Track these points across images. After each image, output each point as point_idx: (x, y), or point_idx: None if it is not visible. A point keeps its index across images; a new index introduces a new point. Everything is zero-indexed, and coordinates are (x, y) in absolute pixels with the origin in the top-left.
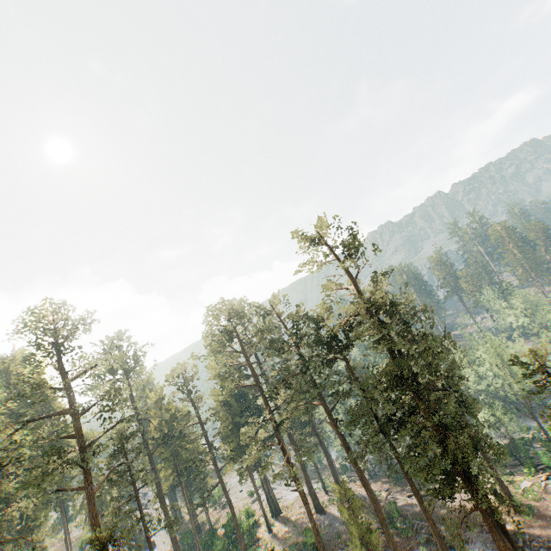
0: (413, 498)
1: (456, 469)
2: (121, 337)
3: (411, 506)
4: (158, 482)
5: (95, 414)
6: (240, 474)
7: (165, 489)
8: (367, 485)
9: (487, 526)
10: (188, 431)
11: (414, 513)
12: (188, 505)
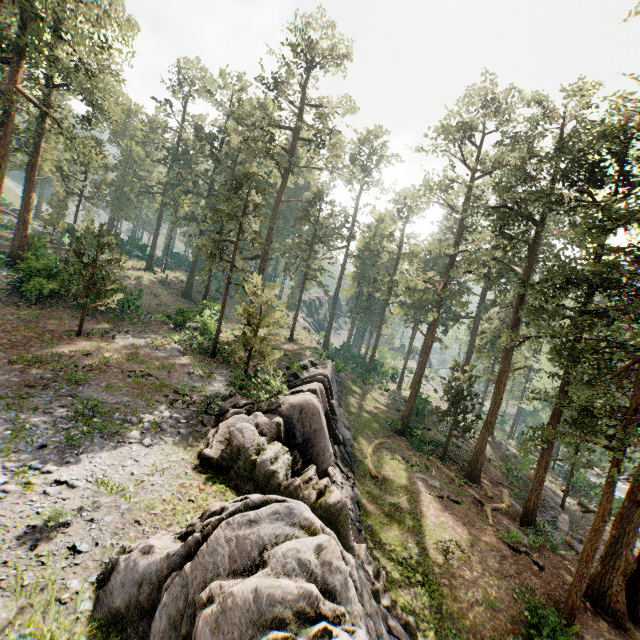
0: (568, 497)
1: (632, 392)
2: (379, 135)
3: (553, 493)
4: (341, 278)
5: (306, 139)
6: (389, 291)
7: (345, 294)
8: (500, 384)
9: (617, 514)
10: (384, 260)
11: (549, 497)
12: (354, 319)
